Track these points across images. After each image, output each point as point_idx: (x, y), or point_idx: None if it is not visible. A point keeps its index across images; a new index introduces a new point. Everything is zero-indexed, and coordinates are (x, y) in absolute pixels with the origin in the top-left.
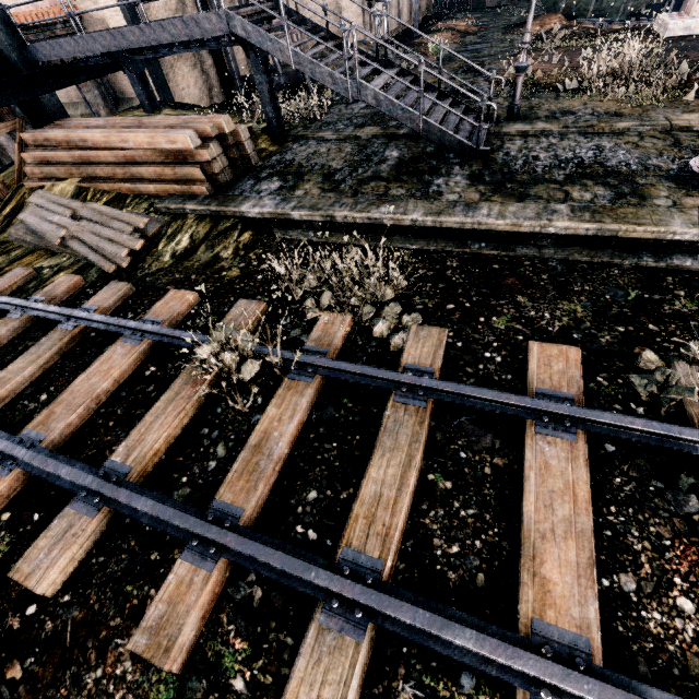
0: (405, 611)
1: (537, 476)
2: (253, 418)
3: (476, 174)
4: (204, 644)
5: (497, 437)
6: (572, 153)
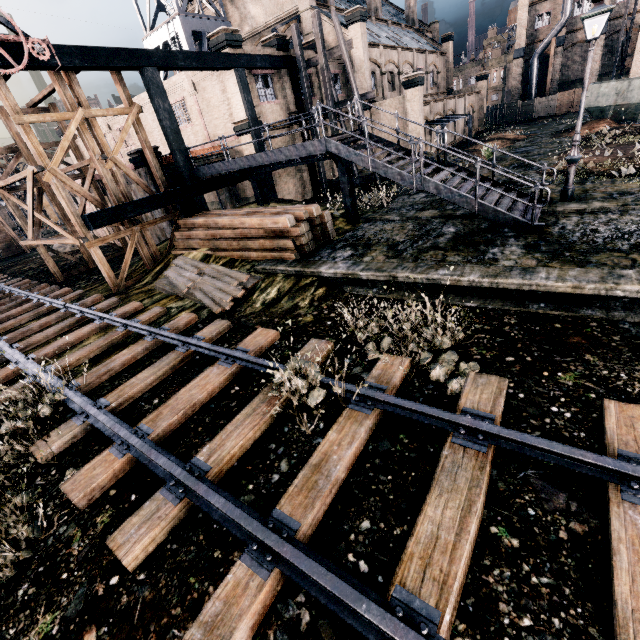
0: None
1: (630, 552)
2: (315, 441)
3: (532, 244)
4: None
5: (572, 498)
6: (636, 226)
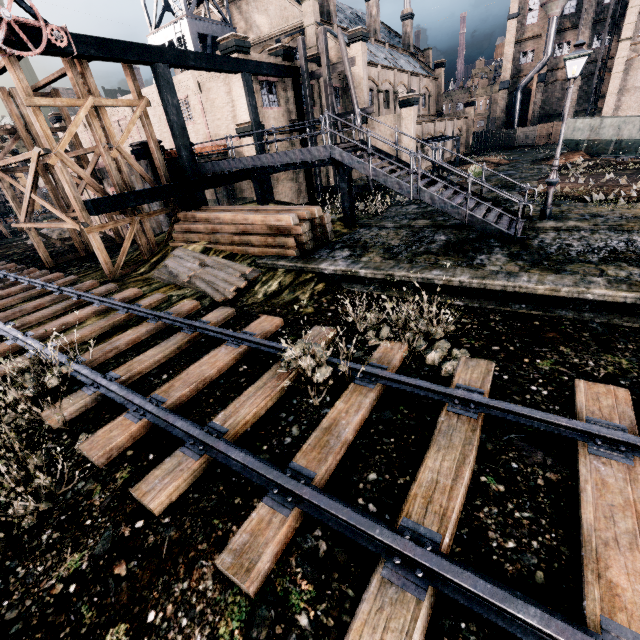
0: (466, 578)
1: (594, 490)
2: (323, 411)
3: (515, 253)
4: (275, 579)
5: (548, 455)
6: (604, 243)
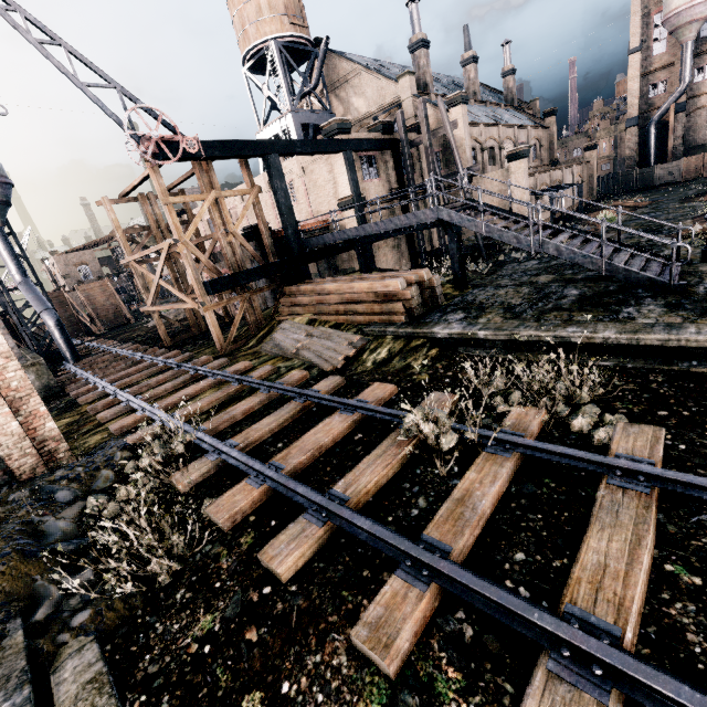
0: (663, 681)
1: None
2: (451, 482)
3: (673, 303)
4: (416, 662)
5: None
6: None
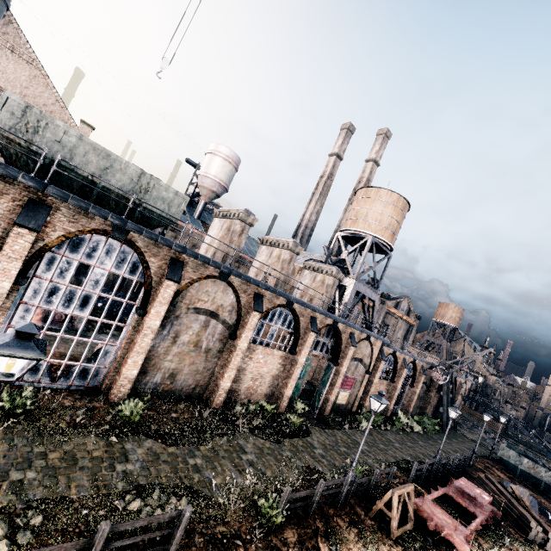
0: None
1: None
2: None
3: None
4: None
5: None
6: None
